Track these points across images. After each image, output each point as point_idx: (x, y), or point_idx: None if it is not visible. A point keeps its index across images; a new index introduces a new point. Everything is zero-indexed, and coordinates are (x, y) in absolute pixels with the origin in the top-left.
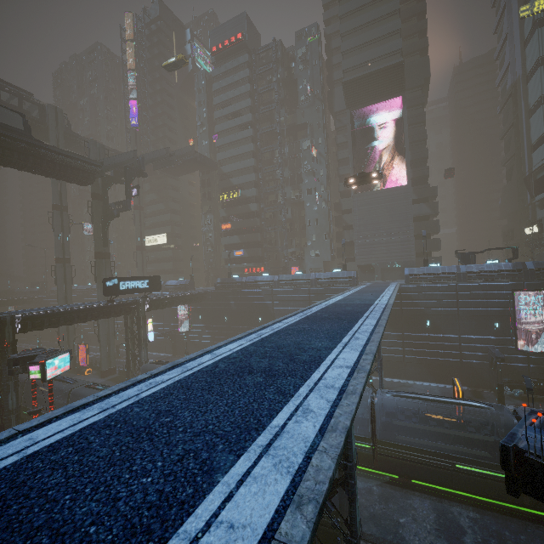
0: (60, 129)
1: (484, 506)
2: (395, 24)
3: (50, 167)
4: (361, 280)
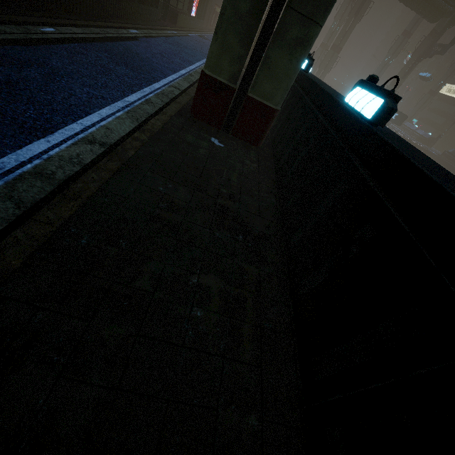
0: None
1: None
2: None
3: (418, 2)
4: None
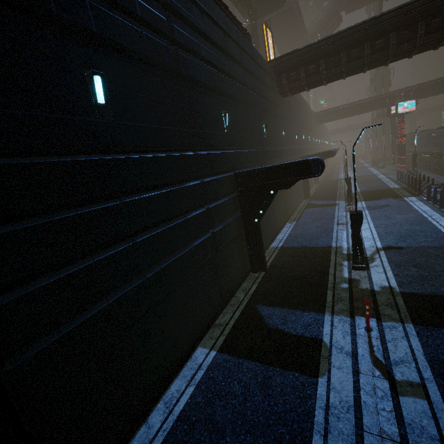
0: None
1: None
2: None
3: None
4: None
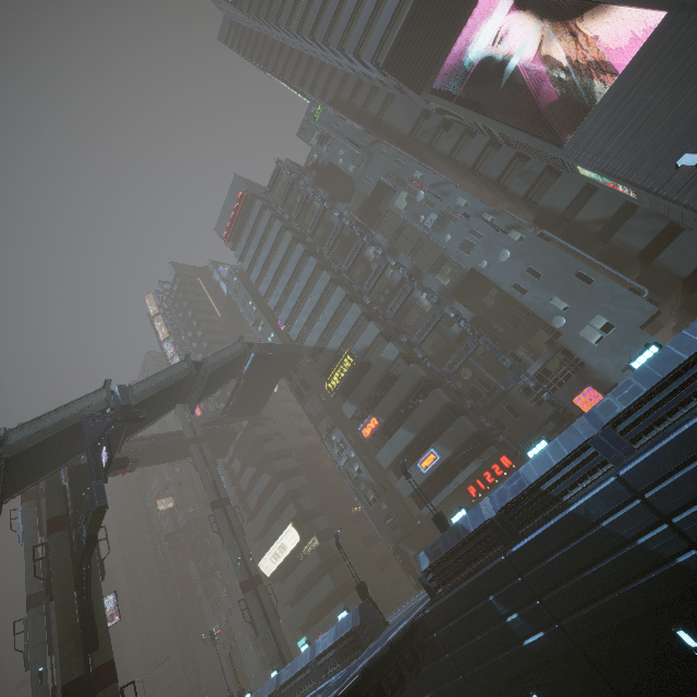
0: None
1: None
2: None
3: None
4: None
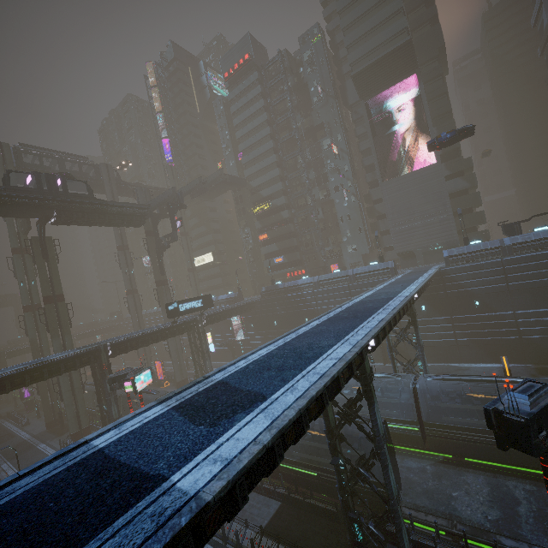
0: (112, 181)
1: (542, 479)
2: (396, 4)
3: (111, 218)
4: (403, 267)
